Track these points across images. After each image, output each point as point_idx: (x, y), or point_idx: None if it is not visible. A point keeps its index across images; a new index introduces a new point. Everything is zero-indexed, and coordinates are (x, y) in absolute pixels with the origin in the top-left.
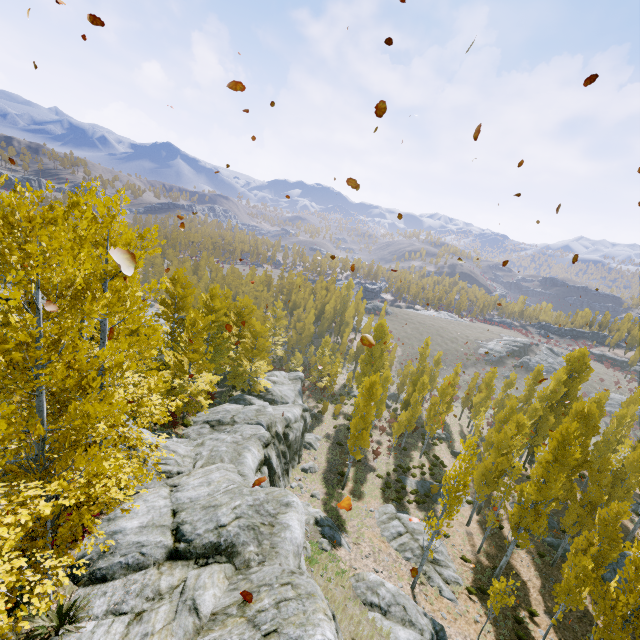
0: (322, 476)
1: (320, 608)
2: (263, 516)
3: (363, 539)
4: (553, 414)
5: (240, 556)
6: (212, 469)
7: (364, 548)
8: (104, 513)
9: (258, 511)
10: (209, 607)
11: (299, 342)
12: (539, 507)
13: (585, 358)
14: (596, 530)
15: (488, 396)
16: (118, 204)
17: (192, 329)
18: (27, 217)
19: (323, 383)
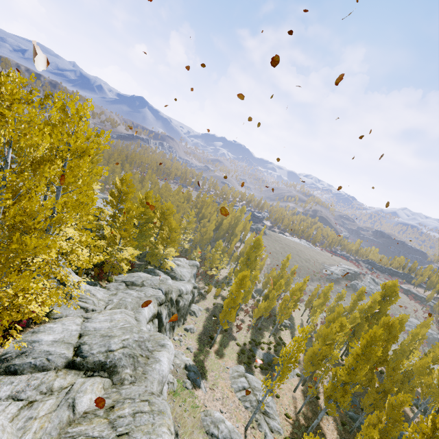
0: (198, 336)
1: (166, 423)
2: (143, 350)
3: (217, 386)
4: (367, 323)
5: (118, 375)
6: (117, 312)
7: (216, 393)
8: (31, 327)
9: (140, 345)
10: (84, 407)
11: (201, 241)
12: (346, 387)
13: (395, 288)
14: (385, 411)
15: (324, 302)
16: (85, 109)
17: (127, 215)
18: (10, 93)
19: (212, 272)
